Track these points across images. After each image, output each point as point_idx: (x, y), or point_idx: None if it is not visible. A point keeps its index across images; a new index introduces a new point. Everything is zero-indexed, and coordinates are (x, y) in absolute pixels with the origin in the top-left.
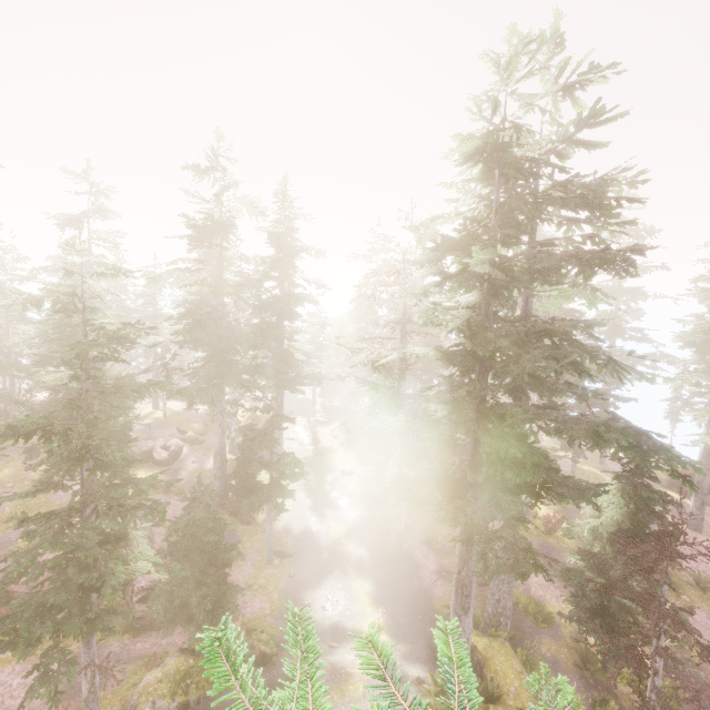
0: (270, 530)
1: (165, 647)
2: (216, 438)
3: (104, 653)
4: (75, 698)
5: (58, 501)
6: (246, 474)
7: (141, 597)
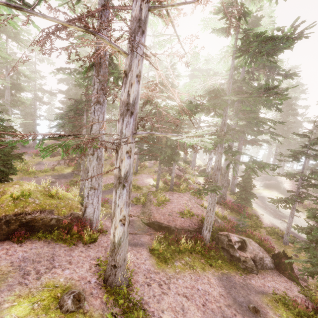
0: (290, 222)
1: (274, 289)
2: (227, 162)
3: (236, 281)
4: (251, 316)
5: (141, 185)
6: (247, 186)
7: (238, 246)
